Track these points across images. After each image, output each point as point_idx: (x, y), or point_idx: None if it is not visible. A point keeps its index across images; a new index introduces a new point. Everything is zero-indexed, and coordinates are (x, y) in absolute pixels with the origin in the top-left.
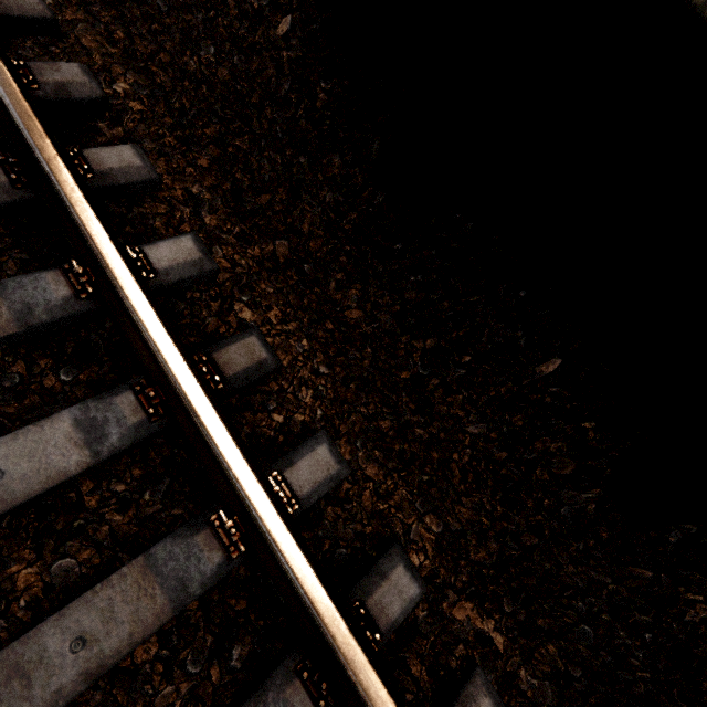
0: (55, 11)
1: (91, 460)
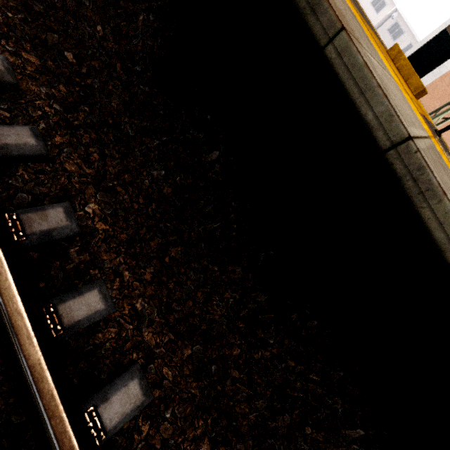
0: (47, 138)
1: None
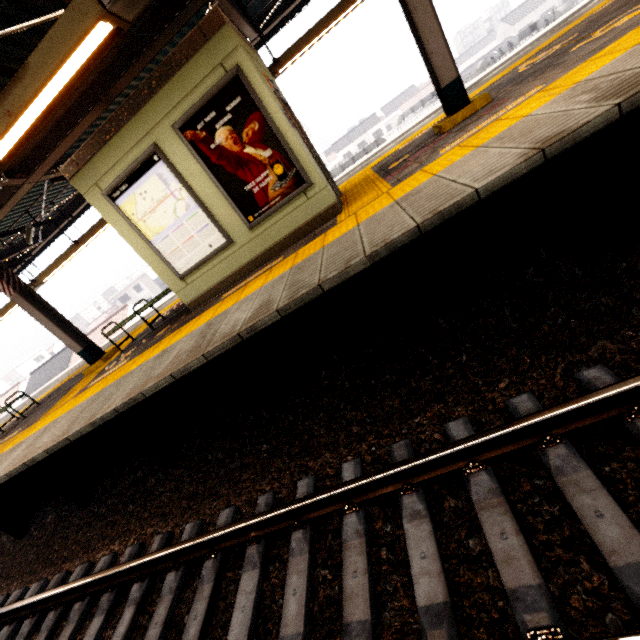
0: None
1: (23, 639)
